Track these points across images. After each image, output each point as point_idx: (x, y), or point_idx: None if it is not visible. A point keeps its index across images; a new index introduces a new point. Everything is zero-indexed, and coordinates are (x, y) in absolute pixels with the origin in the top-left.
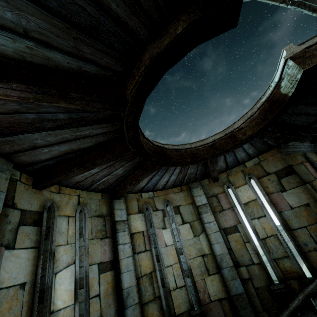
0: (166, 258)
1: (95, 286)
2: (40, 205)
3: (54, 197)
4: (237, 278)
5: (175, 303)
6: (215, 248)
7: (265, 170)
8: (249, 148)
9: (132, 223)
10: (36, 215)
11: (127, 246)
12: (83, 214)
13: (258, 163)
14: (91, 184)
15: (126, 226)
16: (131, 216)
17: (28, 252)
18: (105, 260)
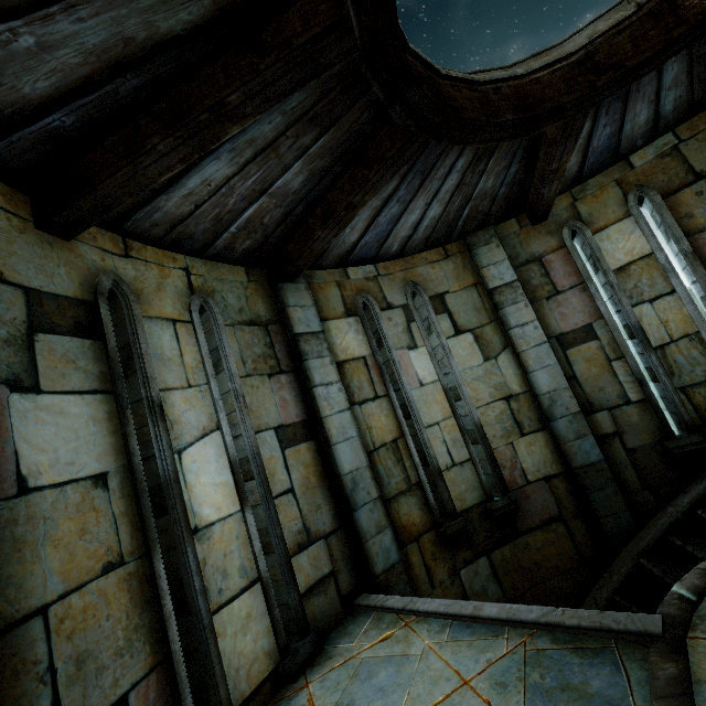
0: (425, 409)
1: (279, 473)
2: (82, 284)
3: (116, 268)
4: (588, 434)
5: (453, 492)
6: (538, 379)
7: (691, 168)
8: (674, 85)
9: (336, 339)
10: (79, 310)
11: (333, 389)
12: (210, 318)
13: (672, 149)
14: (214, 234)
15: (322, 345)
16: (329, 323)
17: (88, 402)
18: (289, 420)
